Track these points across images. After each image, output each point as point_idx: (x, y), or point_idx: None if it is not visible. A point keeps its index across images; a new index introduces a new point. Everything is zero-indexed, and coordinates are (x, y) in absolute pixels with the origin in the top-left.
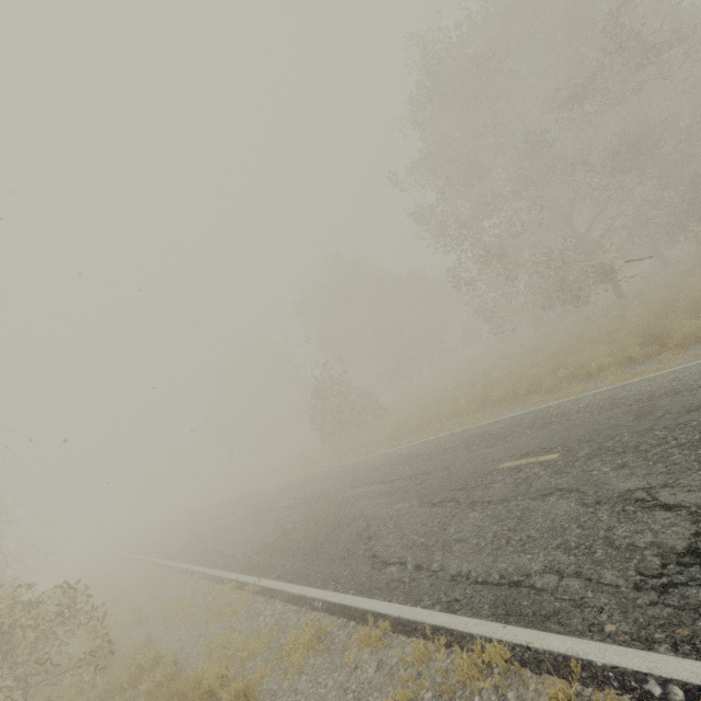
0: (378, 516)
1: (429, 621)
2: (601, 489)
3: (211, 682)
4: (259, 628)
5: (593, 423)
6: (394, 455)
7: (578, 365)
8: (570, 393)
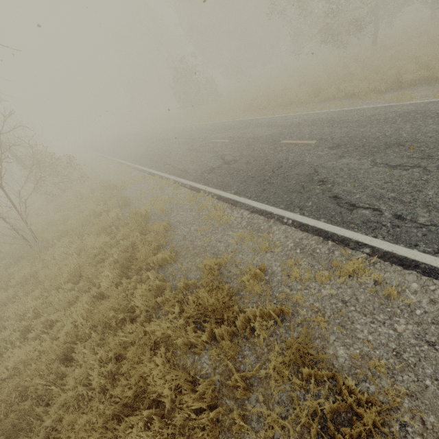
0: (174, 151)
1: (166, 176)
2: (221, 153)
3: (115, 183)
4: (131, 176)
5: (249, 131)
6: (200, 127)
7: (285, 99)
8: (269, 114)
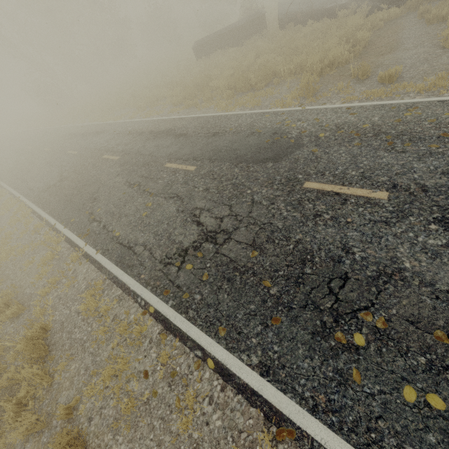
0: None
1: None
2: None
3: None
4: None
5: None
6: None
7: None
8: None
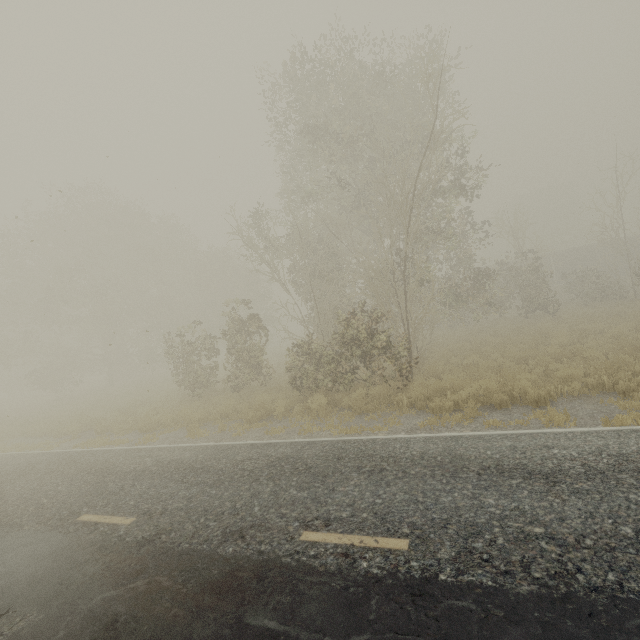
0: None
1: None
2: None
3: None
4: None
5: None
6: None
7: None
8: None
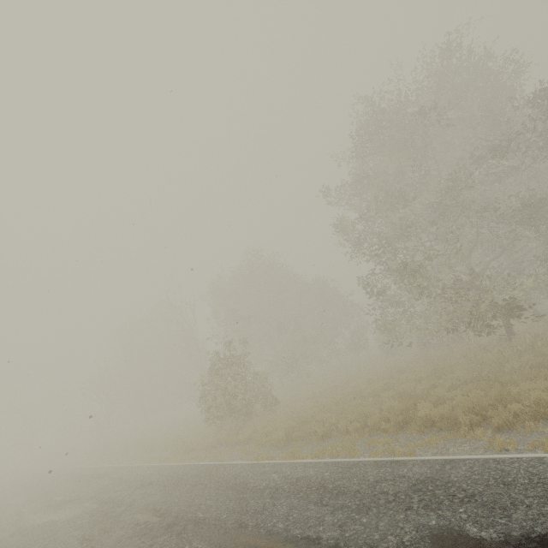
0: None
1: None
2: None
3: None
4: None
5: None
6: (297, 474)
7: (544, 402)
8: None
